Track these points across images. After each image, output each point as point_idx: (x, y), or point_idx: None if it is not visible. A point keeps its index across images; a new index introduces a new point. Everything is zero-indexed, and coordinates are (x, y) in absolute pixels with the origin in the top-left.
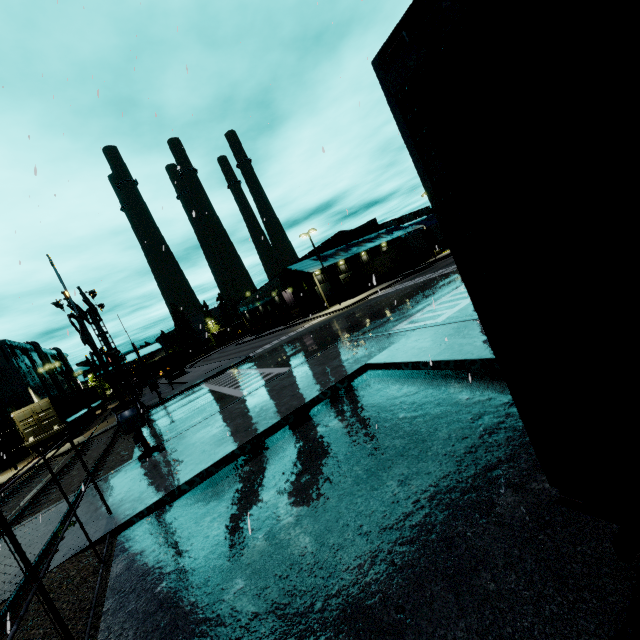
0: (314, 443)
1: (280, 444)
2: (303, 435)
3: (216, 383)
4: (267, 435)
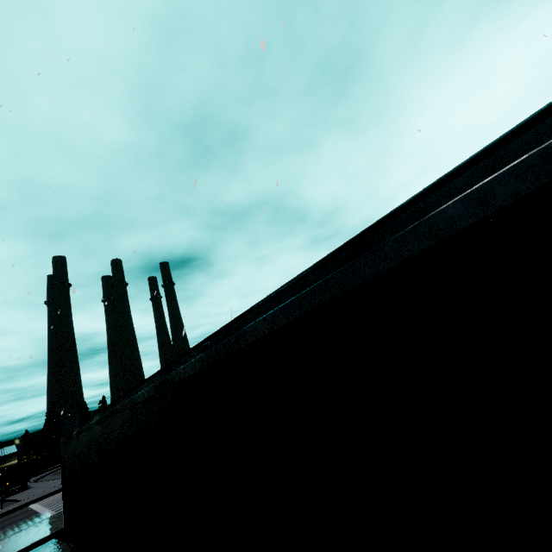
0: (61, 548)
1: (44, 551)
2: (60, 544)
3: (44, 503)
4: (39, 544)
